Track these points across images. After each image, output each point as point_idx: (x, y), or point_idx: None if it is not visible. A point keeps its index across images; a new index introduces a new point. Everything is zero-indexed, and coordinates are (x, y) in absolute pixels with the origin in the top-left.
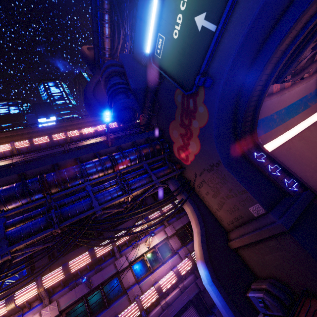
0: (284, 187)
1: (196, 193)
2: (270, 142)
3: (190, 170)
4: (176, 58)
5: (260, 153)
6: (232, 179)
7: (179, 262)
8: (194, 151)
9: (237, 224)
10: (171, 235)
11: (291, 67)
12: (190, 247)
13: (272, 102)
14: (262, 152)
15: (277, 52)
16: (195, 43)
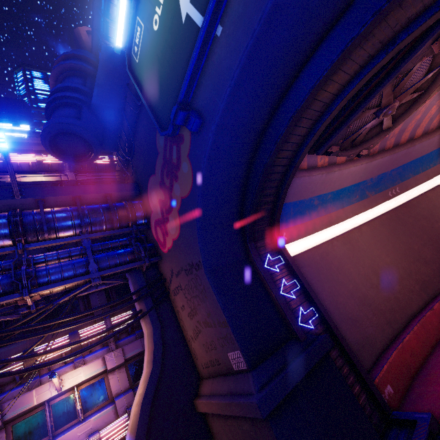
0: (292, 323)
1: (171, 303)
2: (302, 239)
3: (167, 262)
4: (155, 67)
5: (276, 257)
6: (212, 298)
7: (110, 421)
8: (173, 234)
9: (213, 372)
10: (114, 367)
11: (338, 133)
12: None
13: (313, 181)
14: (281, 255)
15: (316, 102)
16: (178, 45)
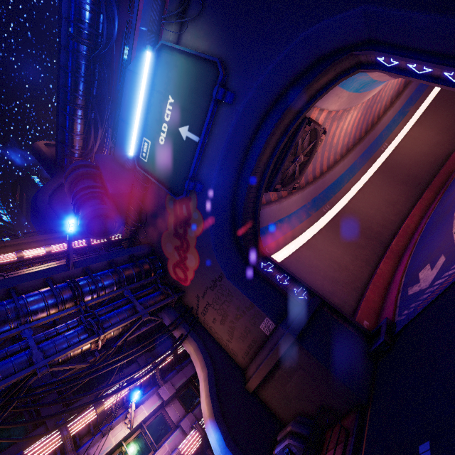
0: (292, 296)
1: (202, 325)
2: (279, 252)
3: (191, 292)
4: (164, 163)
5: (267, 263)
6: (238, 293)
7: (182, 441)
8: (193, 266)
9: (252, 354)
10: (169, 398)
11: (277, 177)
12: (198, 411)
13: (272, 210)
14: (270, 261)
15: (260, 163)
16: (182, 150)
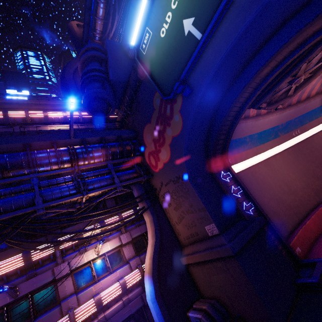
0: (241, 210)
1: (160, 203)
2: (239, 163)
3: (157, 178)
4: (160, 58)
5: (227, 173)
6: (194, 195)
7: (128, 273)
8: (164, 159)
9: (192, 240)
10: (126, 242)
11: (267, 95)
12: (143, 257)
13: (247, 125)
14: (229, 172)
15: (257, 78)
16: (180, 47)
